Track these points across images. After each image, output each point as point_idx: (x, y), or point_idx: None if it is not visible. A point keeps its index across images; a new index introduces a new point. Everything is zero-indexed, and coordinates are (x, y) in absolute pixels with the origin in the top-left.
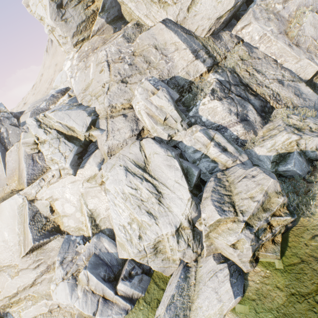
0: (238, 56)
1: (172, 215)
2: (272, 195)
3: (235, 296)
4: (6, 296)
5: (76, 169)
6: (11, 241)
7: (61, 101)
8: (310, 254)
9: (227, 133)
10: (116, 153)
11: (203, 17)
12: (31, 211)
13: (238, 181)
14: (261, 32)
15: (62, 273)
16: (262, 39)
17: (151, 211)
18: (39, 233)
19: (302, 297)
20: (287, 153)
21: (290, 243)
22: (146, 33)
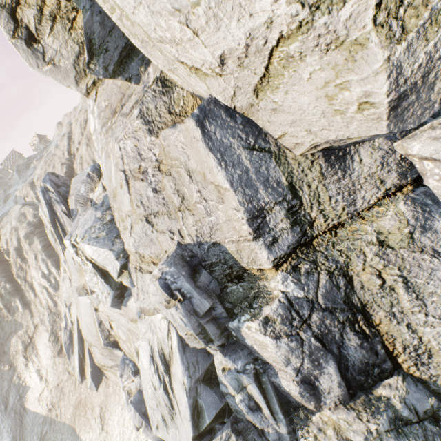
0: (375, 233)
1: (179, 438)
2: None
3: None
4: (99, 363)
5: (119, 306)
6: (92, 331)
7: (97, 194)
8: None
9: (275, 380)
10: (149, 315)
11: (296, 122)
12: (97, 318)
13: None
14: None
15: (122, 385)
16: None
17: (166, 418)
18: (106, 340)
19: None
20: None
21: None
22: (172, 132)
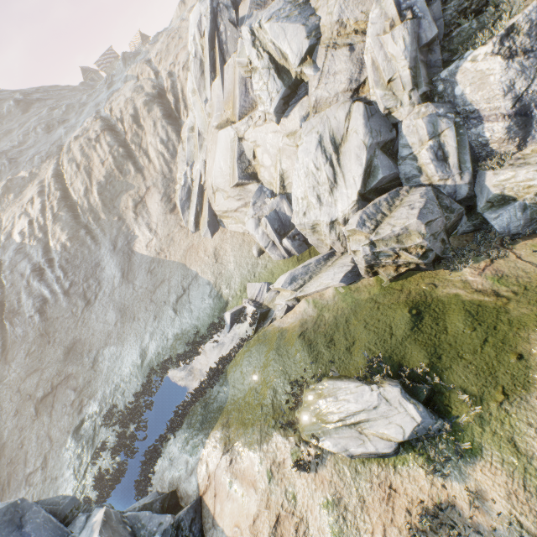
0: None
1: (334, 208)
2: (413, 233)
3: (341, 282)
4: (221, 210)
5: (279, 118)
6: (224, 171)
7: None
8: (410, 290)
9: (475, 130)
10: (321, 111)
11: None
12: (239, 150)
13: (403, 206)
14: None
15: (253, 212)
16: None
17: (321, 197)
18: (243, 173)
19: (374, 302)
20: (512, 200)
21: (410, 278)
22: None
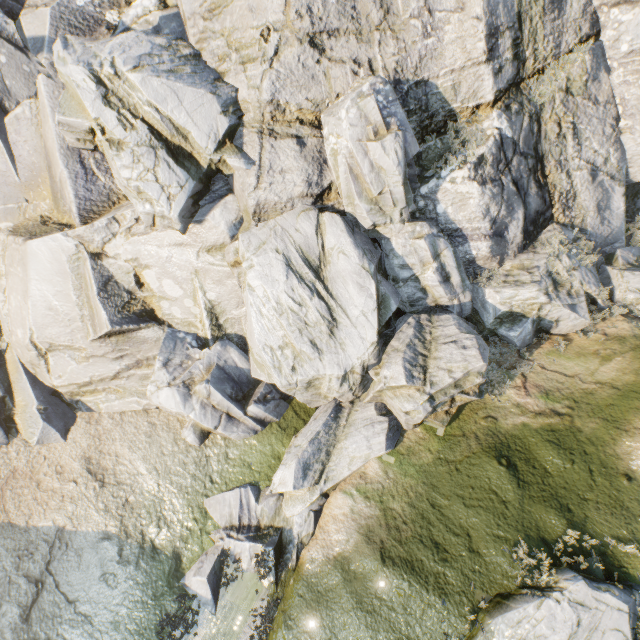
0: (566, 79)
1: (344, 355)
2: (473, 374)
3: (387, 449)
4: (73, 383)
5: (187, 224)
6: (65, 313)
7: (139, 11)
8: (474, 432)
9: (463, 248)
10: (268, 219)
11: None
12: (97, 274)
13: (444, 343)
14: (639, 42)
15: (168, 377)
16: (629, 59)
17: (317, 342)
18: (120, 314)
19: (447, 463)
20: (521, 316)
21: (462, 416)
22: None
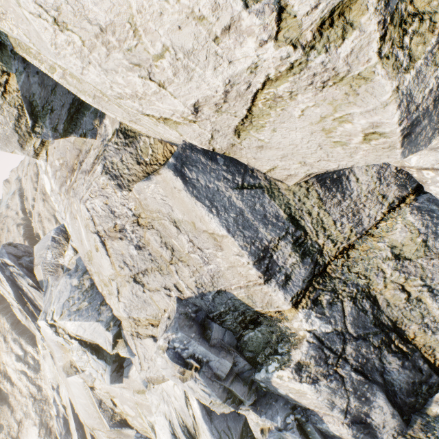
0: (389, 248)
1: None
2: None
3: None
4: None
5: (120, 379)
6: (92, 413)
7: (68, 258)
8: None
9: (321, 426)
10: (158, 384)
11: (287, 156)
12: (95, 398)
13: None
14: None
15: None
16: None
17: None
18: (111, 421)
19: None
20: None
21: None
22: (147, 184)
